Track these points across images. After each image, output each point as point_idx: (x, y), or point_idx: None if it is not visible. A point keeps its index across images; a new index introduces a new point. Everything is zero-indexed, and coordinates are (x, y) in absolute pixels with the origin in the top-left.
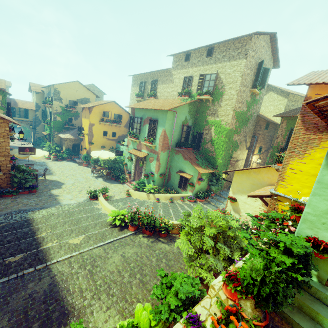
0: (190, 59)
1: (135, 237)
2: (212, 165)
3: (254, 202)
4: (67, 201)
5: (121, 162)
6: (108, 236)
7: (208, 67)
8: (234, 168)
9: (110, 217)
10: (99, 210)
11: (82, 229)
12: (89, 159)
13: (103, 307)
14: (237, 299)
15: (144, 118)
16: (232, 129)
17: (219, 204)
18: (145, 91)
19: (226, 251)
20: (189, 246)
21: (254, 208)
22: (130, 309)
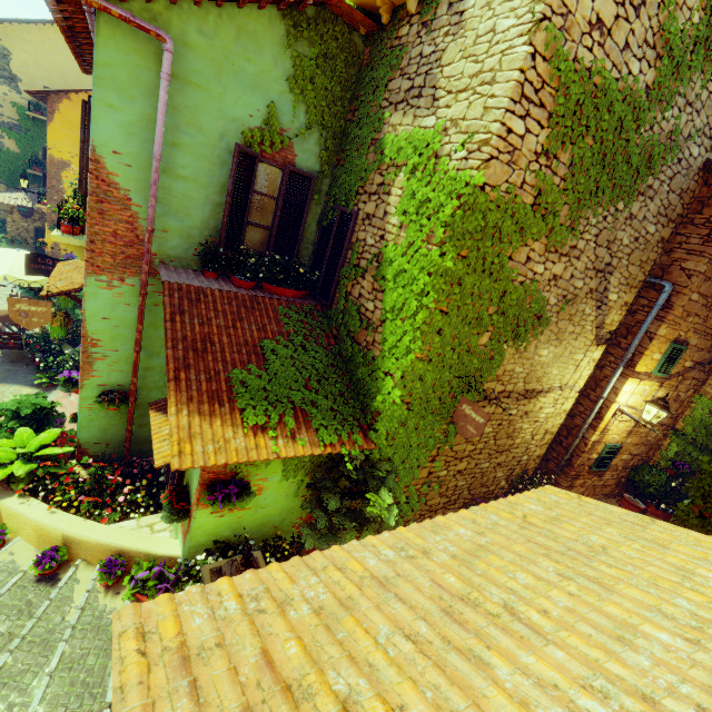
0: None
1: None
2: (357, 401)
3: None
4: None
5: None
6: None
7: None
8: (509, 428)
9: None
10: None
11: None
12: None
13: None
14: None
15: None
16: (510, 194)
17: None
18: None
19: None
20: None
21: None
22: None
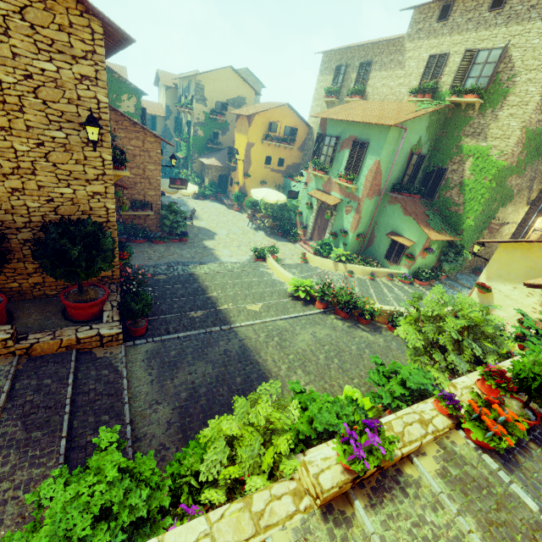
0: (451, 16)
1: (325, 317)
2: (452, 228)
3: (526, 297)
4: (227, 258)
5: (292, 210)
6: (290, 309)
7: (489, 33)
8: (493, 238)
9: (288, 287)
10: (270, 275)
11: (256, 295)
12: (243, 200)
13: (301, 381)
14: (499, 395)
15: (343, 137)
16: (510, 165)
17: (453, 294)
18: (343, 85)
19: (477, 351)
20: (418, 337)
21: (522, 307)
22: (332, 391)
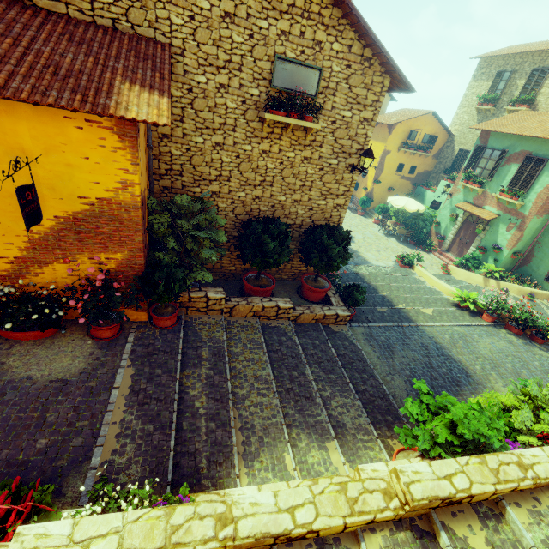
0: None
1: (497, 330)
2: None
3: None
4: (374, 261)
5: (426, 219)
6: (460, 317)
7: None
8: None
9: (446, 296)
10: (423, 283)
11: (422, 300)
12: (369, 205)
13: (498, 382)
14: None
15: (512, 151)
16: None
17: None
18: (504, 92)
19: None
20: None
21: None
22: None
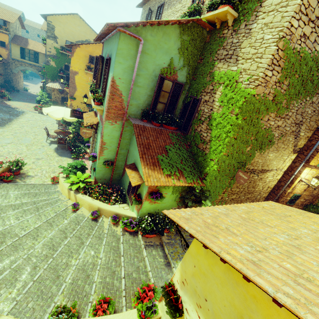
0: None
1: None
2: (198, 169)
3: None
4: None
5: None
6: None
7: None
8: (253, 184)
9: None
10: None
11: None
12: None
13: None
14: None
15: (105, 57)
16: (264, 97)
17: (179, 258)
18: None
19: None
20: None
21: None
22: None
